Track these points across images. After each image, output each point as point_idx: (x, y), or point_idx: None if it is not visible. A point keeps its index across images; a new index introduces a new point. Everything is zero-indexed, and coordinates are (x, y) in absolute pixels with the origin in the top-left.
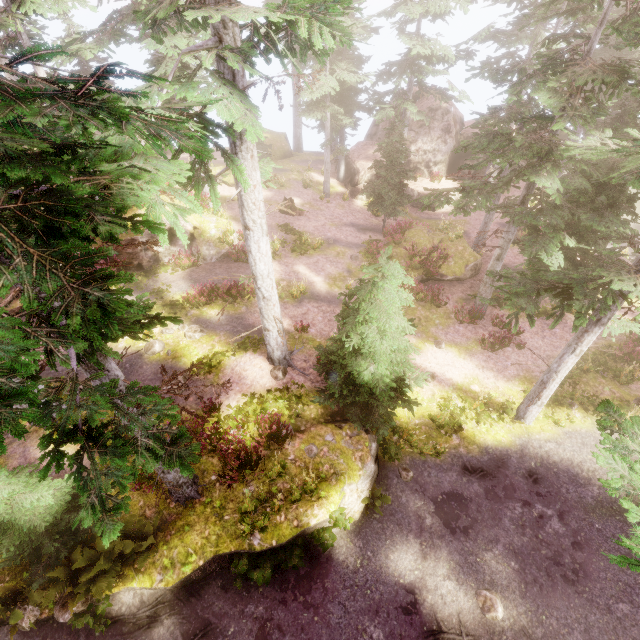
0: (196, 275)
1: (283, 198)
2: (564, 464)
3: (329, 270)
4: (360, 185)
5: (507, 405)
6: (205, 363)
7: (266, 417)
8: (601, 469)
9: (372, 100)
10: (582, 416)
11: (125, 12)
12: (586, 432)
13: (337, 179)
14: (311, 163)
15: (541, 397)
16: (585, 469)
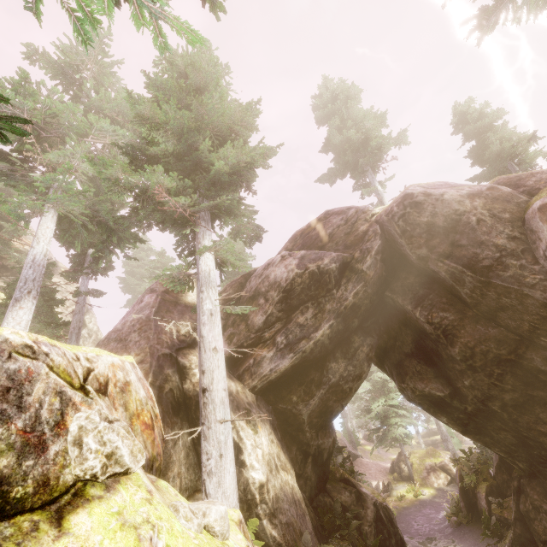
0: None
1: None
2: None
3: None
4: None
5: None
6: None
7: None
8: None
9: None
10: None
11: None
12: None
13: None
14: None
15: None
16: None
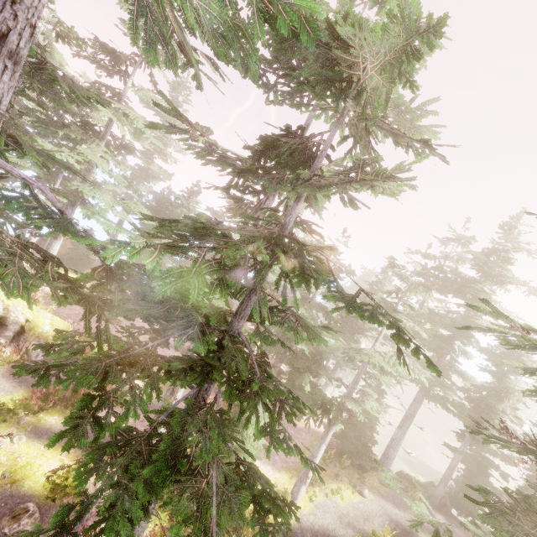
0: None
1: None
2: (321, 530)
3: None
4: None
5: (285, 491)
6: (60, 483)
7: (156, 532)
8: (336, 527)
9: (187, 262)
10: (318, 491)
11: None
12: (323, 502)
13: None
14: None
15: (307, 478)
16: (330, 530)
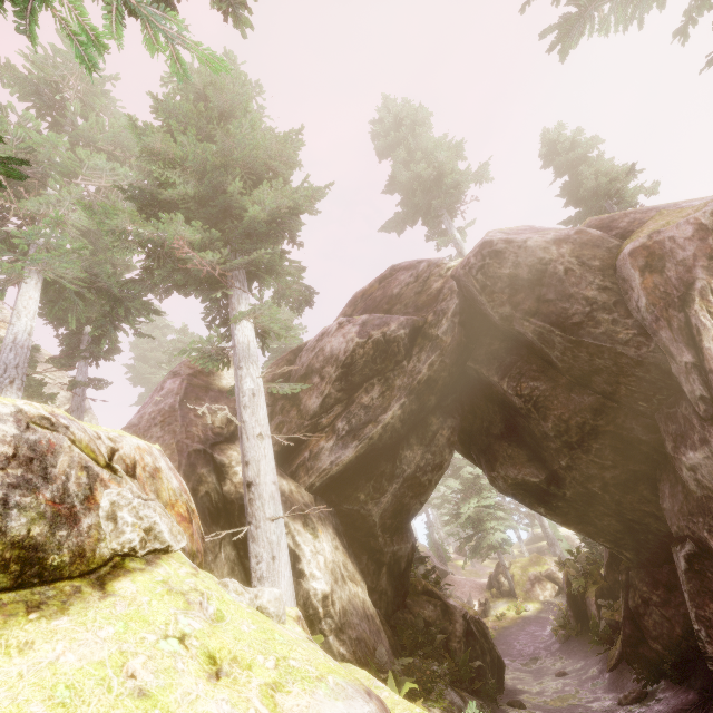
0: None
1: None
2: None
3: None
4: None
5: None
6: None
7: None
8: None
9: None
10: None
11: None
12: None
13: None
14: None
15: None
16: None
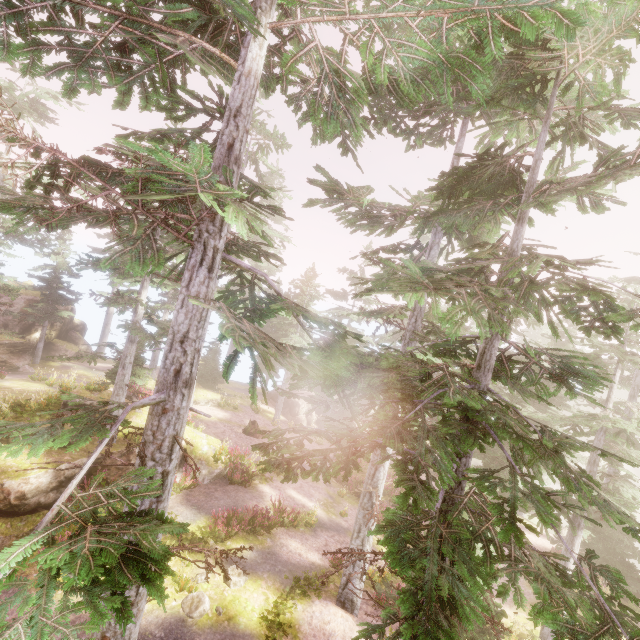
0: (195, 499)
1: (241, 420)
2: None
3: (316, 495)
4: (300, 415)
5: (530, 634)
6: (273, 620)
7: None
8: None
9: None
10: None
11: (109, 252)
12: None
13: (275, 408)
14: (245, 391)
15: None
16: None
